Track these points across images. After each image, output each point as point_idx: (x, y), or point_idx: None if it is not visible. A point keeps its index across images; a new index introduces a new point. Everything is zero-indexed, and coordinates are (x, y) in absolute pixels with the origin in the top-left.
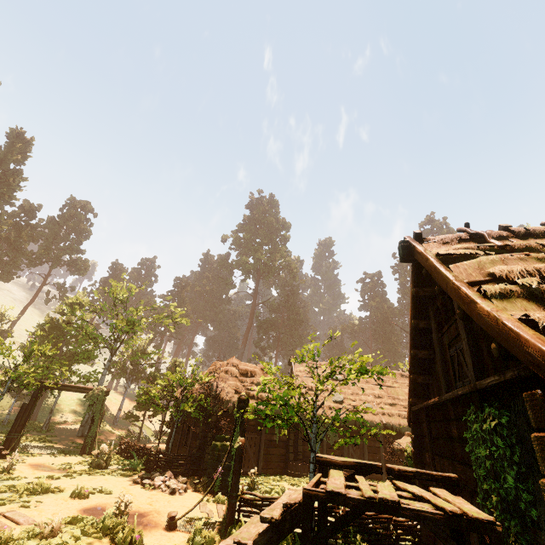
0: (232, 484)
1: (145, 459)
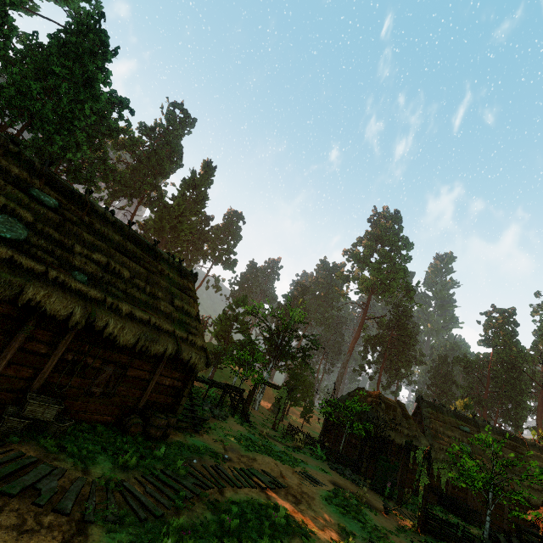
0: (422, 503)
1: (324, 451)
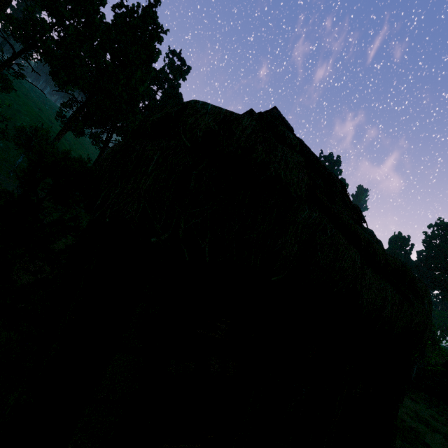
0: None
1: None
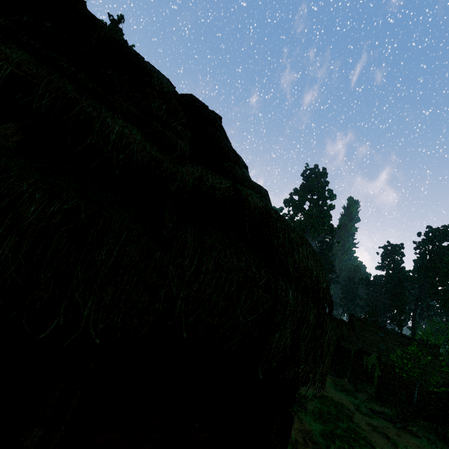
0: (377, 385)
1: None
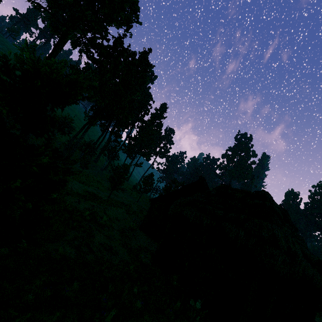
0: None
1: None
